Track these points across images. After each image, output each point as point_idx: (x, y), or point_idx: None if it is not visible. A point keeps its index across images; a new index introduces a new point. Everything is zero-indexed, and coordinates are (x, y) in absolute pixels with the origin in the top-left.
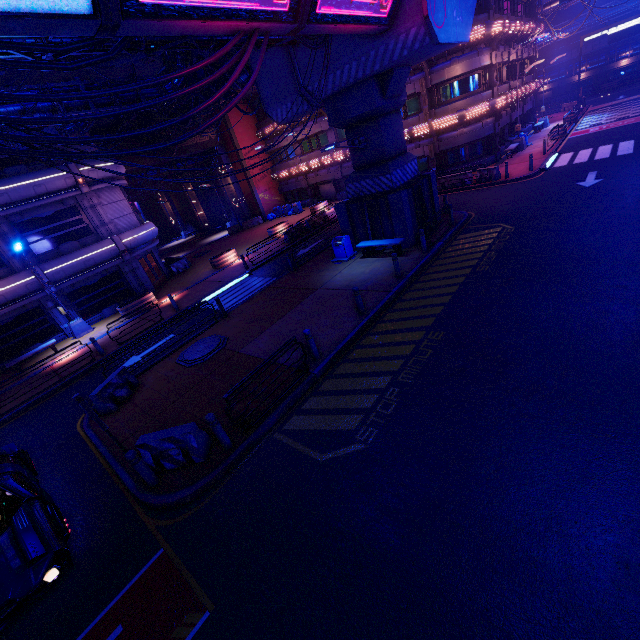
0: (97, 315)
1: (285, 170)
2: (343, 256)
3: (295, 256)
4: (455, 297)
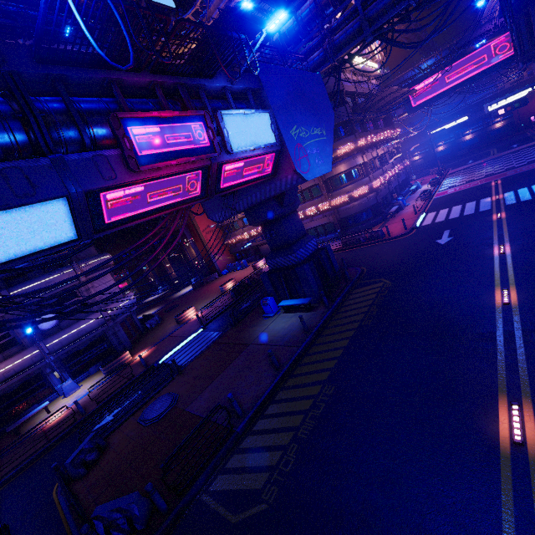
0: (84, 373)
1: (233, 238)
2: (270, 312)
3: (238, 310)
4: (345, 351)
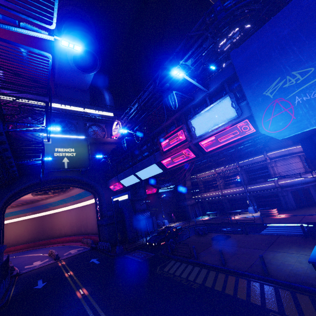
0: (263, 208)
1: None
2: None
3: None
4: (229, 295)
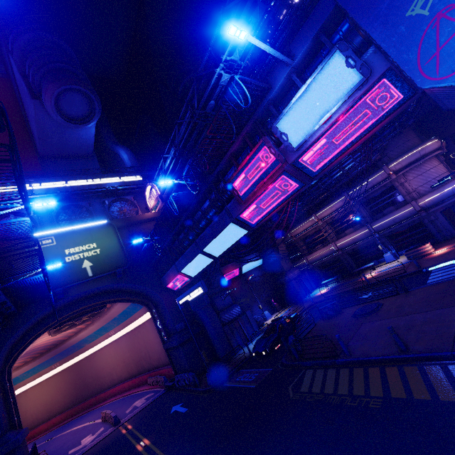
0: (406, 249)
1: None
2: None
3: None
4: (452, 403)
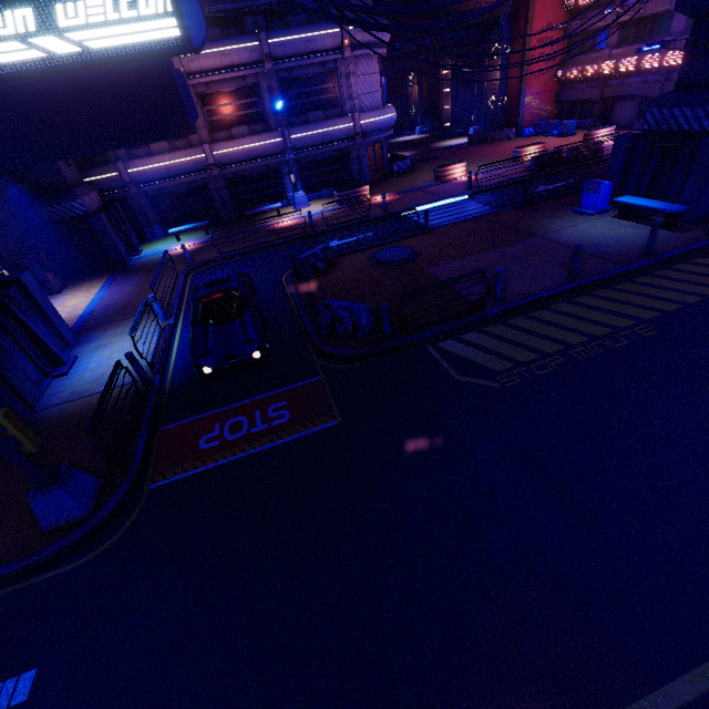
0: (316, 193)
1: (579, 67)
2: (590, 207)
3: (531, 191)
4: (707, 301)
